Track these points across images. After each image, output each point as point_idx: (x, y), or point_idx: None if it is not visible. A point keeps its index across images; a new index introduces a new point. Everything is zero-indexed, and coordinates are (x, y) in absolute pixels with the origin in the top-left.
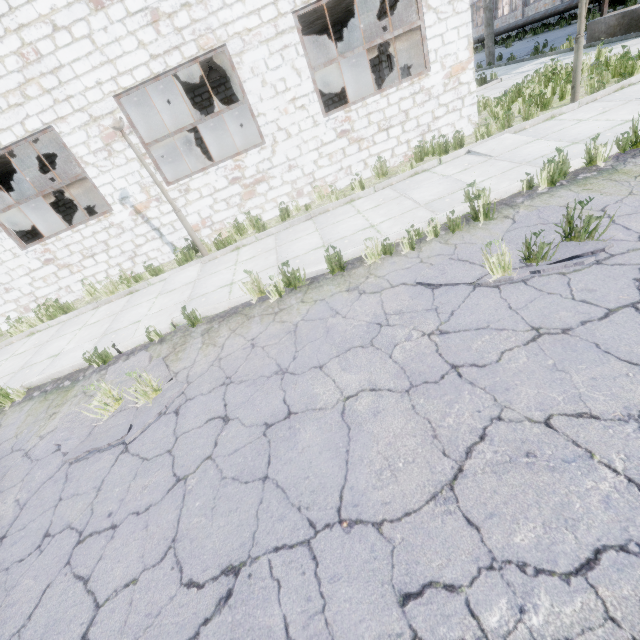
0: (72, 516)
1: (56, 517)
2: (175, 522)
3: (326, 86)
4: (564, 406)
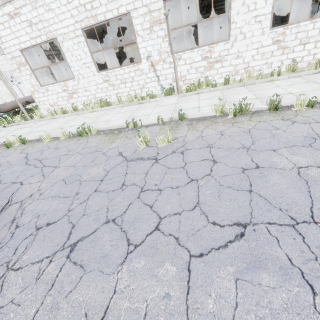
0: (135, 180)
1: (126, 179)
2: (196, 196)
3: None
4: None
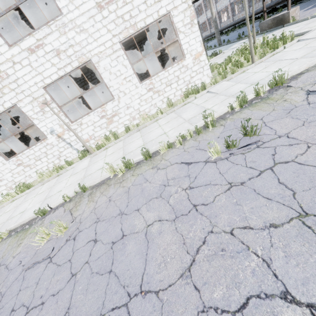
0: (24, 299)
1: (17, 300)
2: (70, 298)
3: (144, 65)
4: (239, 223)
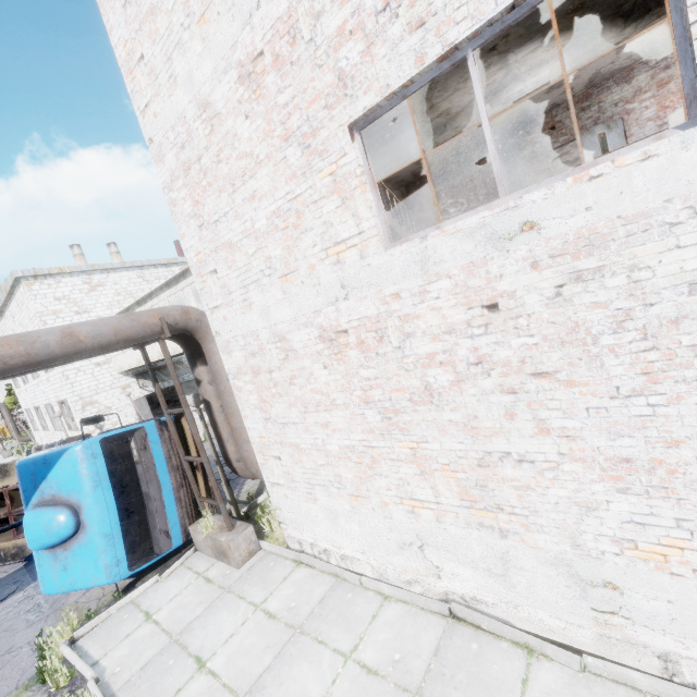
0: None
1: None
2: None
3: None
4: None
